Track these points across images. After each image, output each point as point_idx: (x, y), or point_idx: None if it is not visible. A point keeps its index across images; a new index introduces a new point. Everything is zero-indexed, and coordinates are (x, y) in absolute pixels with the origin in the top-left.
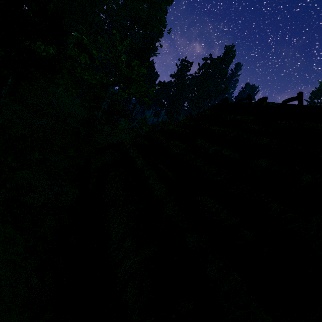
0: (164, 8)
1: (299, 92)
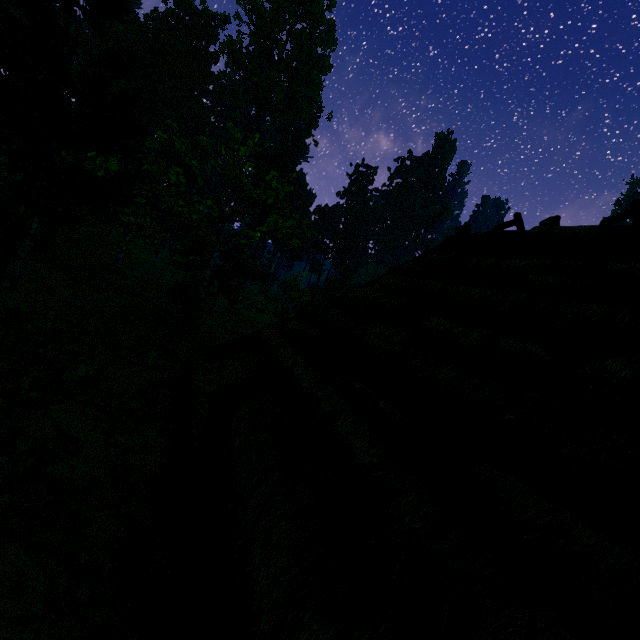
0: (318, 79)
1: (635, 200)
